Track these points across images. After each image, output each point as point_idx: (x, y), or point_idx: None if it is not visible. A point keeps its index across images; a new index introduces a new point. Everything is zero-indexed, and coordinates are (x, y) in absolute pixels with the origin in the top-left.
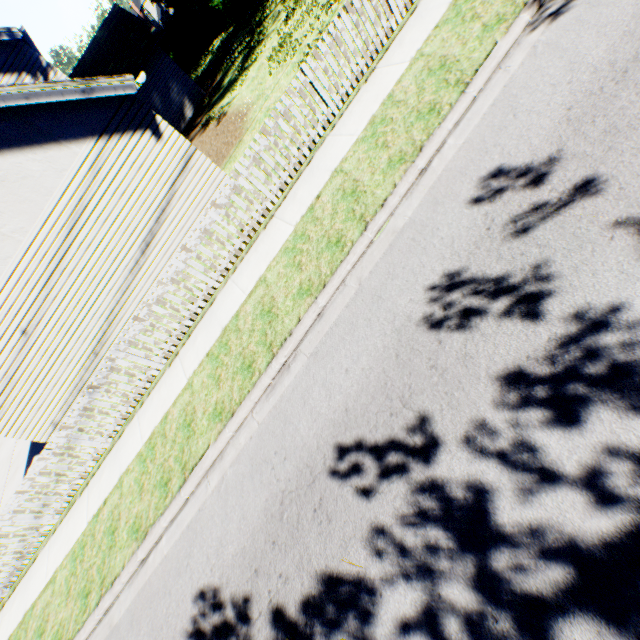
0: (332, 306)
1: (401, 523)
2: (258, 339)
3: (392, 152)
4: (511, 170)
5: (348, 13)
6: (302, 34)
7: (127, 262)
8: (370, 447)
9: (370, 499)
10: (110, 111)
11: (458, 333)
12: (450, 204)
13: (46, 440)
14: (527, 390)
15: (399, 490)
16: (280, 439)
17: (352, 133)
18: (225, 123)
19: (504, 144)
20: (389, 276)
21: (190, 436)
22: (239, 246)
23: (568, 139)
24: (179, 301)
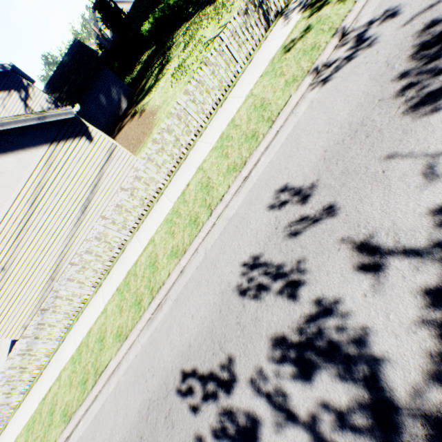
0: (189, 266)
1: (211, 436)
2: (146, 283)
3: (230, 161)
4: (292, 188)
5: (207, 66)
6: (191, 62)
7: (72, 219)
8: (200, 376)
9: (196, 414)
10: (58, 127)
11: (254, 301)
12: (258, 205)
13: (19, 338)
14: (286, 350)
15: (212, 411)
16: (152, 360)
17: (210, 142)
18: (144, 117)
19: (290, 168)
20: (221, 251)
21: (102, 349)
22: (141, 212)
23: (323, 173)
24: (101, 250)
